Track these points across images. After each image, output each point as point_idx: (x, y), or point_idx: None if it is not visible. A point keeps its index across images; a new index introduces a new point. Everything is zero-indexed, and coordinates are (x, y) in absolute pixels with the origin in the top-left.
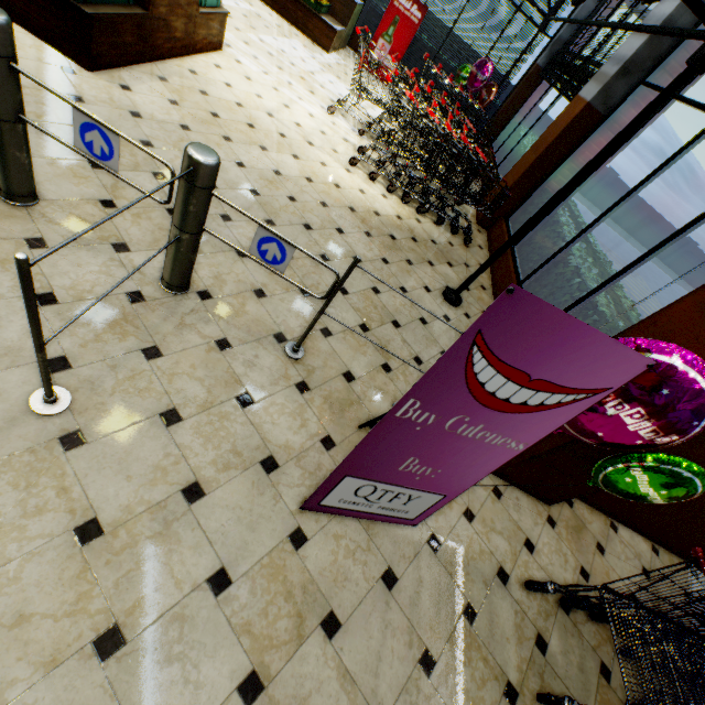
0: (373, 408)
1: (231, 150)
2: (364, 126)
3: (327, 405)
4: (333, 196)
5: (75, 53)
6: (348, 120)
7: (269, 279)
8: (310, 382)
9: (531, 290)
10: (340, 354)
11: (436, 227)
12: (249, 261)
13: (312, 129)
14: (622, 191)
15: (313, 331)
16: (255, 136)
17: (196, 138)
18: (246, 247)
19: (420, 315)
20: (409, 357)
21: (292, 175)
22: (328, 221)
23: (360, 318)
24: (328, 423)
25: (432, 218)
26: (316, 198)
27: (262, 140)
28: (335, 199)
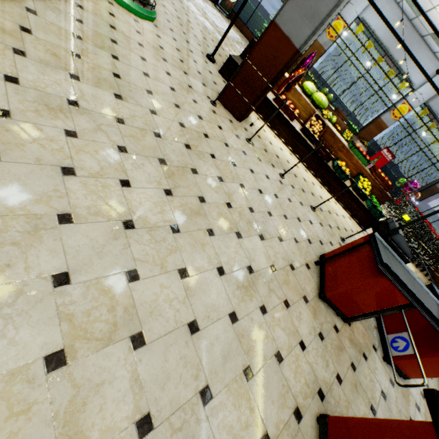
0: None
1: None
2: None
3: None
4: None
5: (363, 226)
6: None
7: None
8: None
9: None
10: None
11: (420, 273)
12: None
13: None
14: (438, 222)
15: None
16: None
17: None
18: None
19: None
20: None
21: None
22: None
23: None
24: None
25: (417, 268)
26: None
27: None
28: None
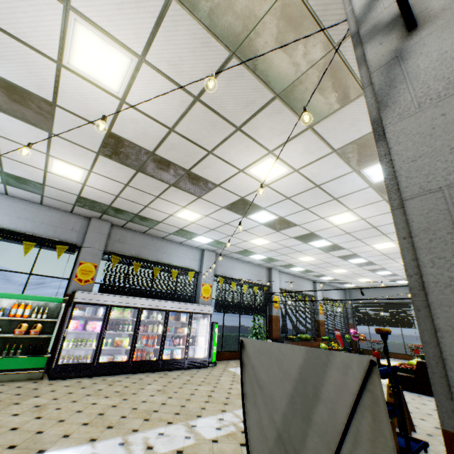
0: None
1: None
2: None
3: None
4: None
5: None
6: None
7: None
8: None
9: None
10: None
11: None
12: None
13: None
14: None
15: None
16: None
17: None
18: None
19: None
20: None
21: None
22: None
23: None
24: None
25: None
26: None
27: None
28: None
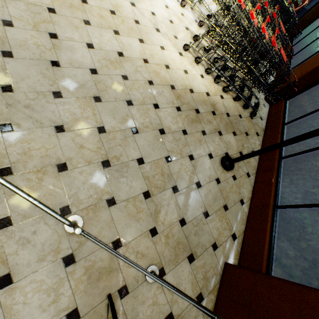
0: (129, 273)
1: (87, 32)
2: (205, 17)
3: (86, 276)
4: (160, 75)
5: None
6: (194, 12)
7: (76, 152)
8: (77, 254)
9: (287, 166)
10: (117, 222)
11: (234, 102)
12: (64, 136)
13: (163, 18)
14: None
15: (99, 201)
16: (112, 21)
17: (58, 20)
18: (66, 122)
19: (197, 179)
20: (176, 219)
21: (132, 56)
22: (149, 98)
23: (146, 186)
24: (81, 295)
25: (233, 95)
26: (146, 77)
27: (118, 25)
28: (161, 78)
